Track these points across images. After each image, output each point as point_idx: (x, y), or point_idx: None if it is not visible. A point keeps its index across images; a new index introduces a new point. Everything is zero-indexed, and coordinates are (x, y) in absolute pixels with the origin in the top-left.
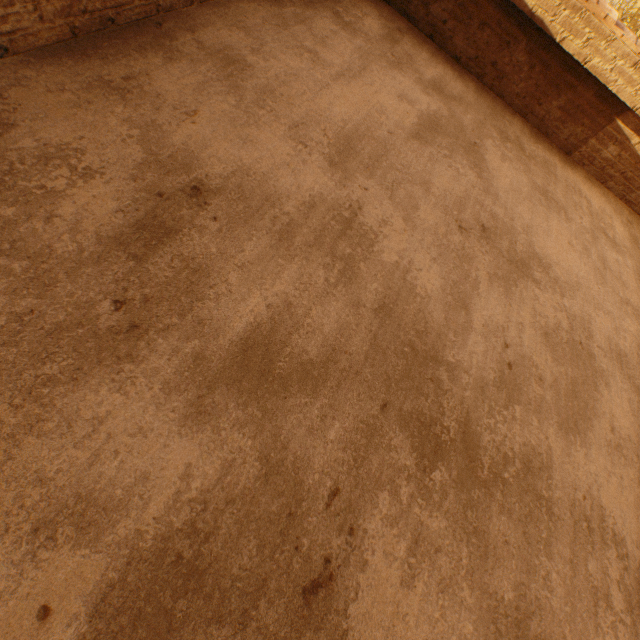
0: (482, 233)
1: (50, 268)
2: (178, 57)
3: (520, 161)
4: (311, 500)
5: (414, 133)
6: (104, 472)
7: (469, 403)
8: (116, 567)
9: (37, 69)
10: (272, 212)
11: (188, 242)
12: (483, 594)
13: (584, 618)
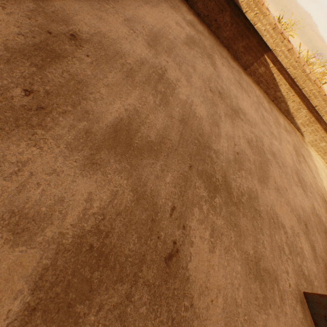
0: (219, 95)
1: None
2: None
3: (229, 68)
4: (162, 212)
5: (185, 42)
6: (30, 197)
7: (225, 168)
8: (48, 257)
9: None
10: (121, 61)
11: (72, 65)
12: (242, 252)
13: (277, 258)
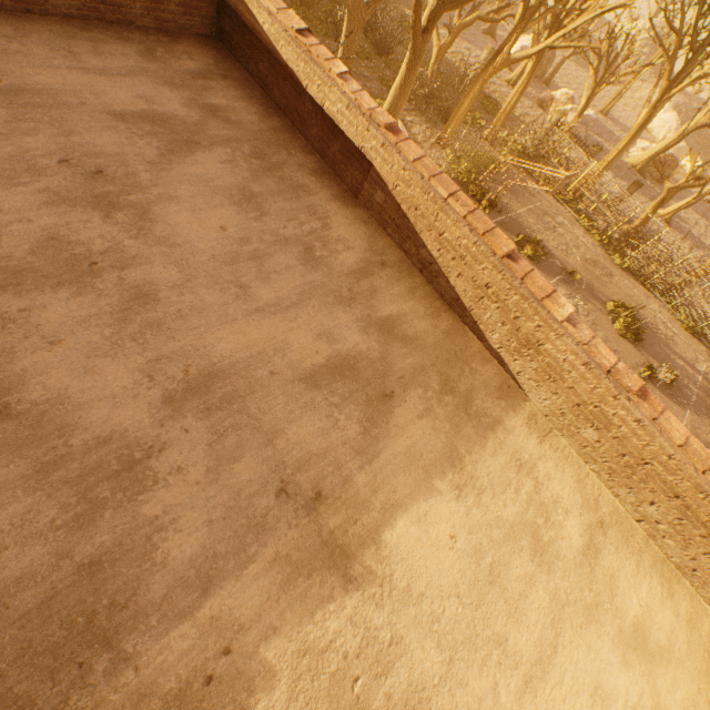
0: (92, 174)
1: None
2: None
3: (254, 173)
4: None
5: (118, 113)
6: None
7: None
8: None
9: None
10: None
11: None
12: None
13: None
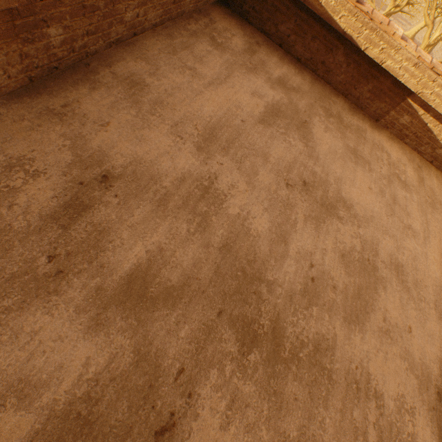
0: (303, 187)
1: (10, 238)
2: (99, 86)
3: (339, 130)
4: (165, 376)
5: (261, 119)
6: (36, 364)
7: (280, 307)
8: (40, 421)
9: (7, 107)
10: (155, 187)
11: (97, 213)
12: (275, 433)
13: None
